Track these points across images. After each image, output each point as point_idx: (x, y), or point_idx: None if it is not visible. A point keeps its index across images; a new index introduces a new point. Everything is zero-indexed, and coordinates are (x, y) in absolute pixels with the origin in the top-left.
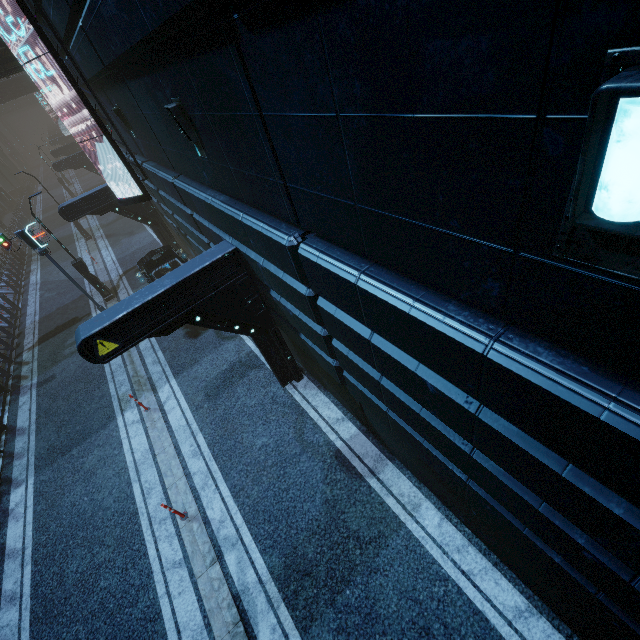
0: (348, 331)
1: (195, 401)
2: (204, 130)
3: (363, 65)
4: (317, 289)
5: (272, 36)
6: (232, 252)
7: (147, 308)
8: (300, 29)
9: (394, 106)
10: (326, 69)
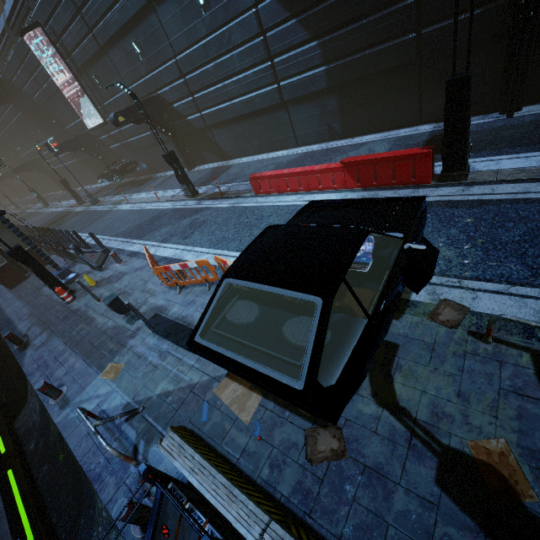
0: (194, 78)
1: (151, 190)
2: (144, 45)
3: (176, 2)
4: (184, 70)
5: (162, 4)
6: (157, 95)
7: (133, 108)
8: (166, 1)
9: (182, 6)
10: (172, 5)
